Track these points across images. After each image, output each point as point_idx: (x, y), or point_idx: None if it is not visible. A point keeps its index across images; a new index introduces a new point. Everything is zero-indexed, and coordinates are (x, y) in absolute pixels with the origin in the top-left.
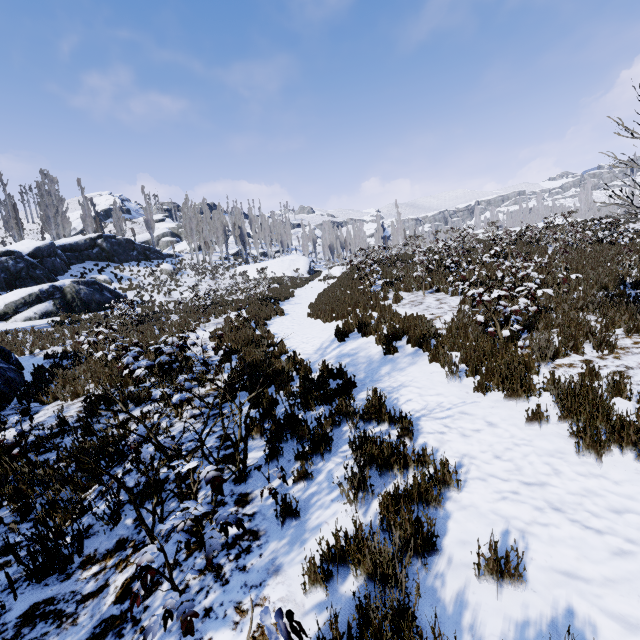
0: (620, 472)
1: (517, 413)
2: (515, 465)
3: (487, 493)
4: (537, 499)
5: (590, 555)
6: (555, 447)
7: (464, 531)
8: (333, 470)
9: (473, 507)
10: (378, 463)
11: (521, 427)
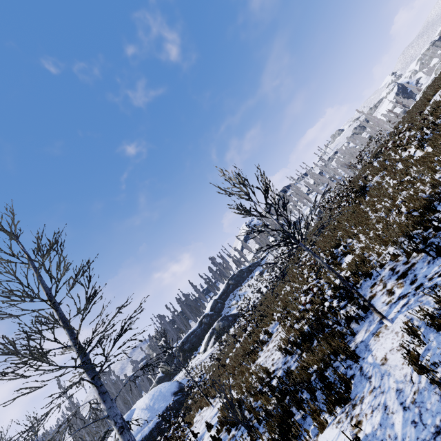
0: None
1: None
2: None
3: None
4: None
5: None
6: None
7: None
8: None
9: None
10: None
11: None
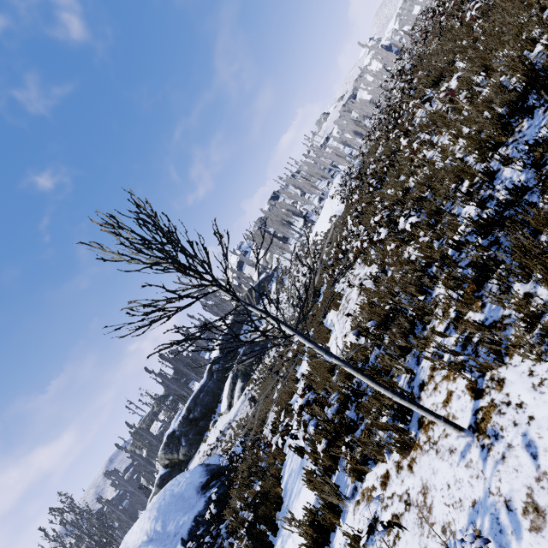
0: None
1: None
2: None
3: None
4: None
5: None
6: None
7: None
8: None
9: None
10: None
11: None
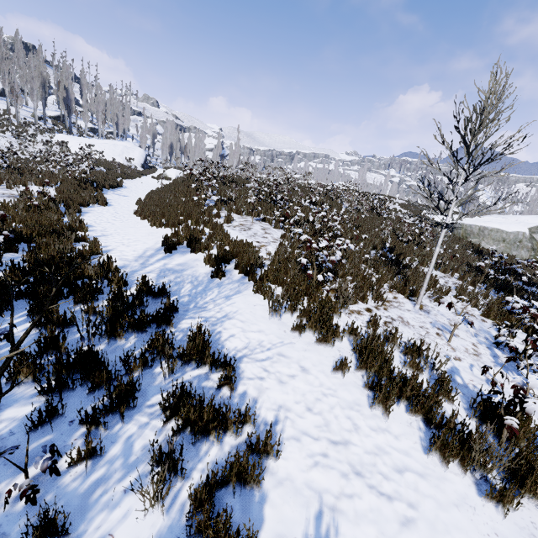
0: (398, 425)
1: (325, 359)
2: (324, 419)
3: (301, 458)
4: (343, 462)
5: (386, 530)
6: (354, 398)
7: (281, 520)
8: (134, 436)
9: (289, 480)
10: (194, 428)
11: (328, 374)
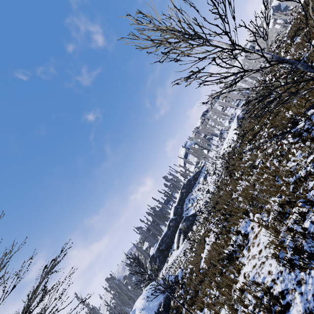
0: None
1: None
2: None
3: None
4: None
5: None
6: None
7: None
8: None
9: None
10: None
11: None
